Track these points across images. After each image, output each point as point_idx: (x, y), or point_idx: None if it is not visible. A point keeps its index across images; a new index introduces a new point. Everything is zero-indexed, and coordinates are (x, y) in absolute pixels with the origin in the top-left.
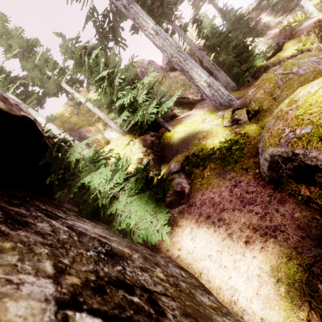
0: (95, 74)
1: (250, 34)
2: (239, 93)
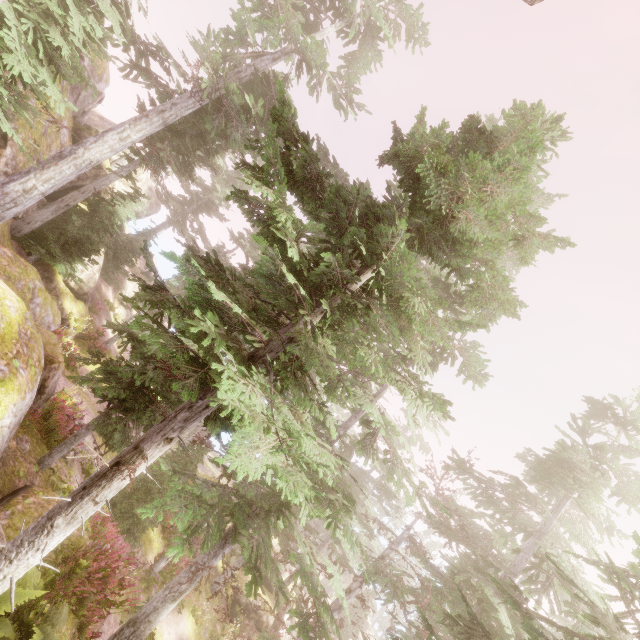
0: (78, 3)
1: (112, 265)
2: (5, 238)
